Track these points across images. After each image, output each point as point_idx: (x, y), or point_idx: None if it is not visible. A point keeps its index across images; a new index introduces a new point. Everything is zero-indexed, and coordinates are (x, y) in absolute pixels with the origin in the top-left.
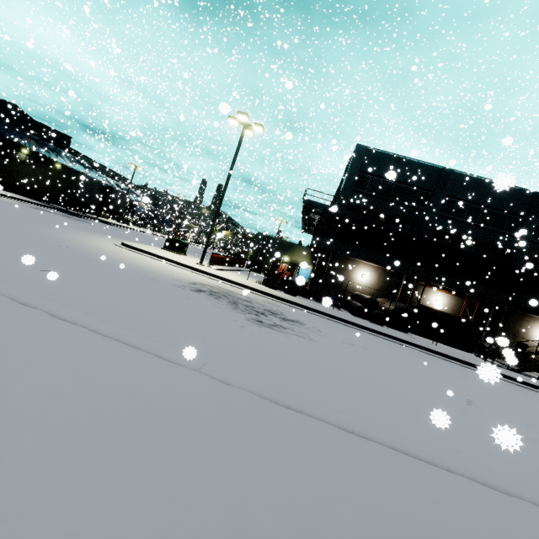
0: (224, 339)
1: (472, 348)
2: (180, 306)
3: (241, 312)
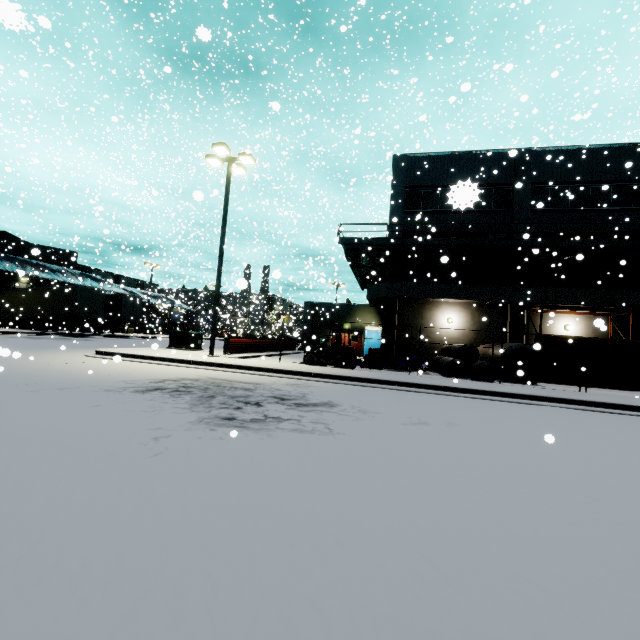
0: (25, 489)
1: None
2: (34, 426)
3: (200, 410)
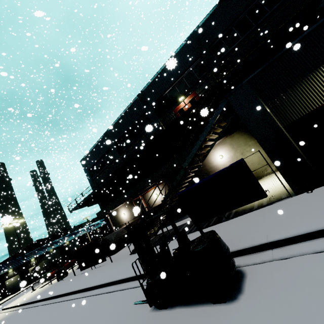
0: None
1: (101, 258)
2: None
3: None
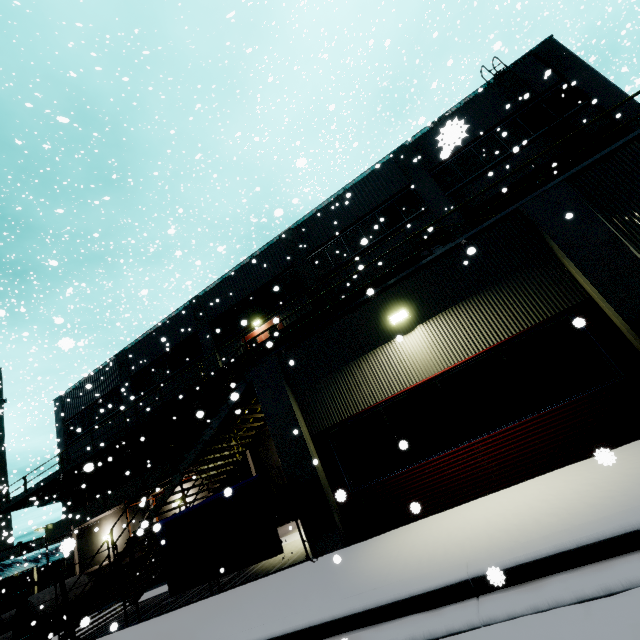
0: None
1: None
2: None
3: None
